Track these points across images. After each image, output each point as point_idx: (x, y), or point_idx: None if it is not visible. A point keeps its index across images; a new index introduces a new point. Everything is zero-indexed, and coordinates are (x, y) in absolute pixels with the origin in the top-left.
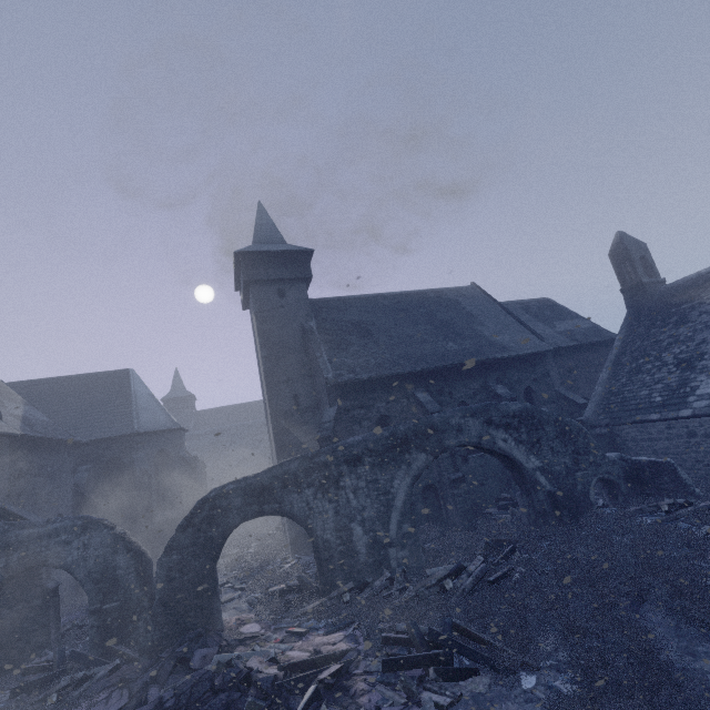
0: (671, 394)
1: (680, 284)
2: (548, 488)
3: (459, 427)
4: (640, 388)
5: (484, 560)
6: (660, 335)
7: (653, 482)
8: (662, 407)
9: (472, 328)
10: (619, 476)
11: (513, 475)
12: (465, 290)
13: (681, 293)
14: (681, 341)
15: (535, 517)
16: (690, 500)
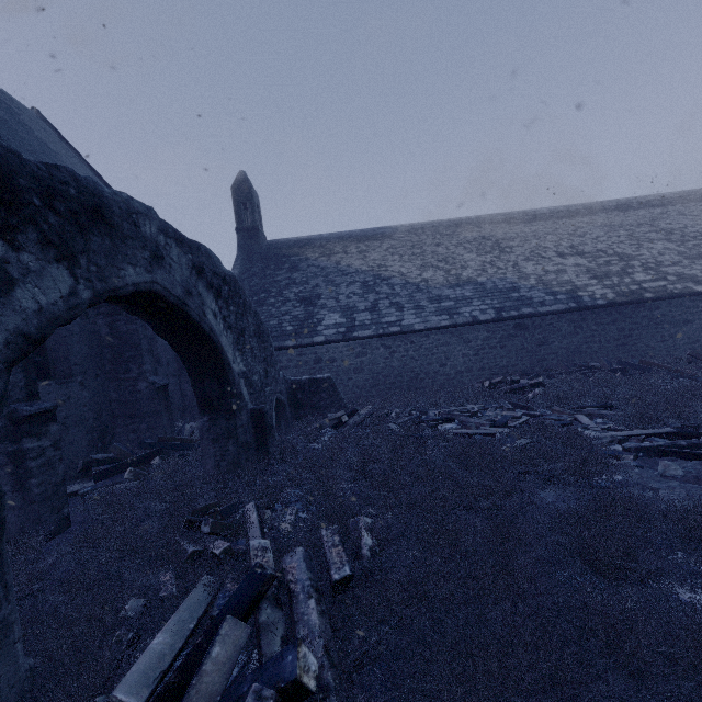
0: (302, 324)
1: (285, 242)
2: (250, 406)
3: (159, 249)
4: (269, 319)
5: (269, 546)
6: (278, 276)
7: (311, 401)
8: (297, 335)
9: (54, 161)
10: (286, 397)
11: (201, 387)
12: (24, 107)
13: (288, 248)
14: (299, 283)
15: (238, 454)
16: (358, 408)
